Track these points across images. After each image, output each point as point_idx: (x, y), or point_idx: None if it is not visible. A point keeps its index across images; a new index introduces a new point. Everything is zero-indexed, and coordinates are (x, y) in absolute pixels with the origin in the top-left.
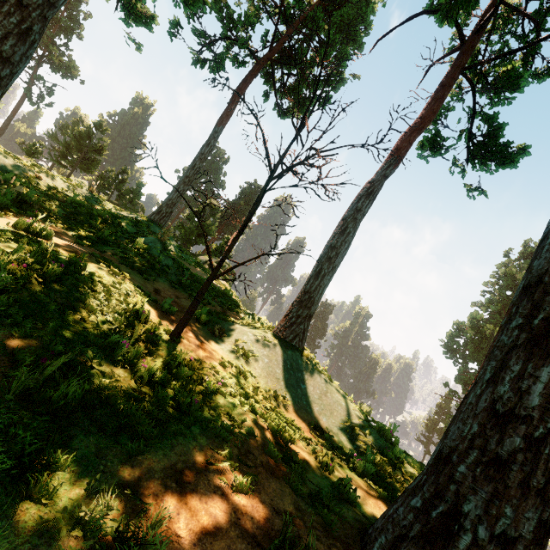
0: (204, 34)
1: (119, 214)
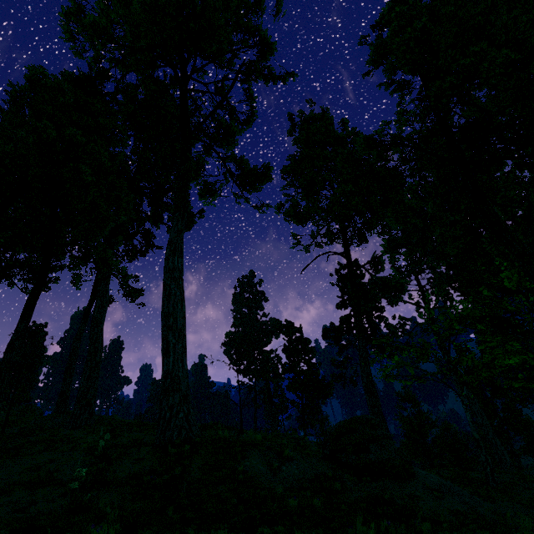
0: None
1: None
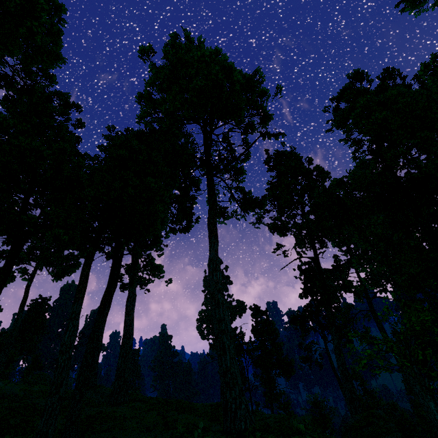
0: None
1: None
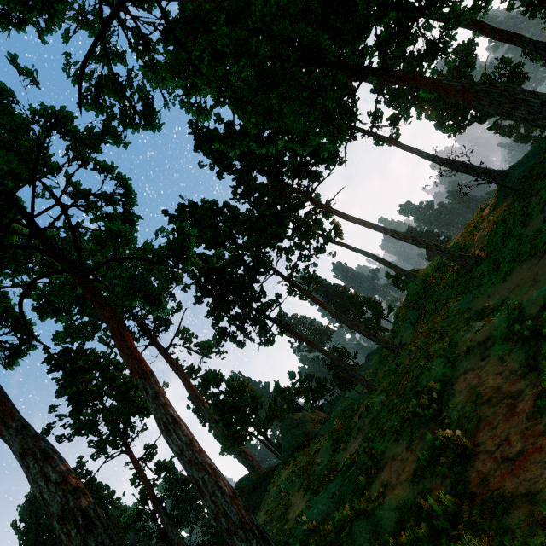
0: (307, 257)
1: (415, 291)
